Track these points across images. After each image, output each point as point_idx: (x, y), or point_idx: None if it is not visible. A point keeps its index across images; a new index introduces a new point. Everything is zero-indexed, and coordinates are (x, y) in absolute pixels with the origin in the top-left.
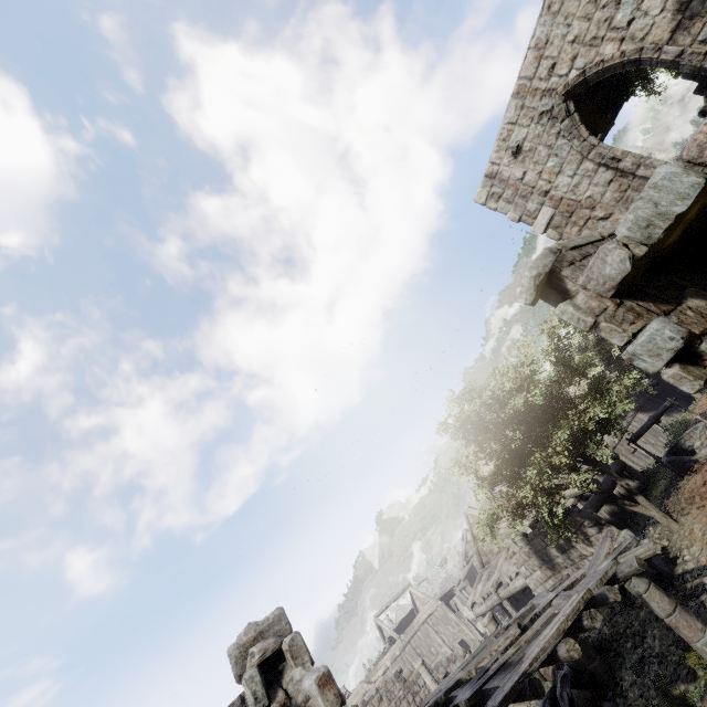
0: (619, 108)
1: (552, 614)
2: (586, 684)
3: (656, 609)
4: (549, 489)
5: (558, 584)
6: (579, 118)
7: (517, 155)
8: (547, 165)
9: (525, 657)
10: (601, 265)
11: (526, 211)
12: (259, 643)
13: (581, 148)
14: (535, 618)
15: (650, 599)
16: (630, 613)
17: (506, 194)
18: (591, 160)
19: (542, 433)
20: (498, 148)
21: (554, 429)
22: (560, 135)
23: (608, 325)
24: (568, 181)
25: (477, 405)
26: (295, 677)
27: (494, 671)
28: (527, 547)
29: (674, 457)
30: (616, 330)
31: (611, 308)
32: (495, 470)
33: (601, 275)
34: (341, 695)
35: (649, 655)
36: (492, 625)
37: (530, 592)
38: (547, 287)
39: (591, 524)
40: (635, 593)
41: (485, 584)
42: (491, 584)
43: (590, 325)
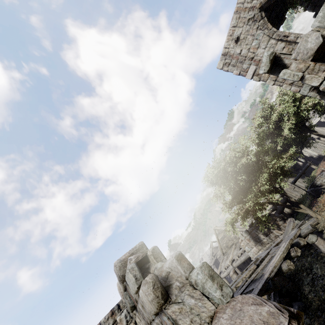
0: (279, 27)
1: (271, 257)
2: (285, 296)
3: (322, 248)
4: (260, 203)
5: (268, 248)
6: (267, 20)
7: (237, 42)
8: (252, 44)
9: (265, 273)
10: (305, 44)
11: (242, 69)
12: (133, 255)
13: (269, 33)
14: (262, 260)
15: (318, 244)
16: (302, 260)
17: (232, 62)
18: (274, 39)
19: (253, 180)
20: (228, 40)
21: (260, 174)
22: (258, 28)
23: (310, 75)
24: (262, 51)
25: (223, 165)
26: (158, 267)
27: (247, 284)
28: (248, 236)
29: (313, 188)
30: (315, 77)
31: (312, 65)
32: (231, 199)
33: (305, 49)
34: (191, 264)
35: (316, 276)
36: (234, 275)
37: (247, 264)
38: (273, 66)
39: (280, 219)
40: (311, 242)
41: (225, 262)
42: (229, 261)
43: (300, 76)
